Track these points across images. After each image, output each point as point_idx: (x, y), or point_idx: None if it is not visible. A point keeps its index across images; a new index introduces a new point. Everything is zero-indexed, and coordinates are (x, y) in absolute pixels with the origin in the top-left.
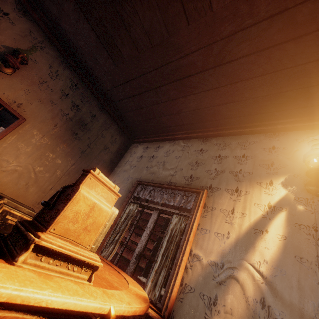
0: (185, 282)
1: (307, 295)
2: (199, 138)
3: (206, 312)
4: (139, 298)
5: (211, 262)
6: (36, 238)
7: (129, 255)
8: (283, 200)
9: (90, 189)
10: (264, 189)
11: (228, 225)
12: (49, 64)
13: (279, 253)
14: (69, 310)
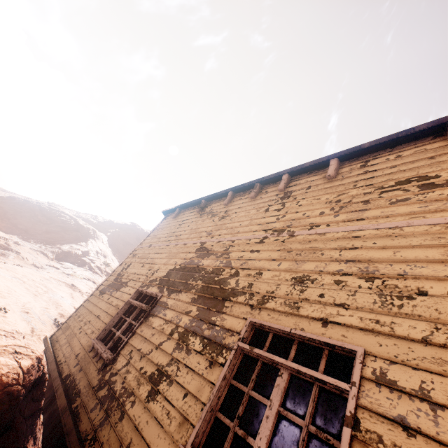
0: None
1: None
2: None
3: None
4: None
5: None
6: None
7: None
8: None
9: None
10: None
11: None
12: None
13: None
14: None
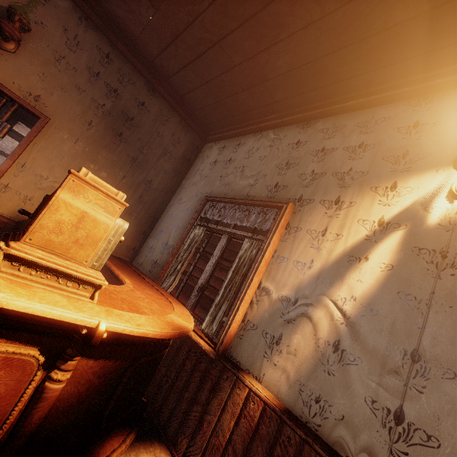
0: (247, 318)
1: (399, 341)
2: (297, 124)
3: (266, 351)
4: (169, 326)
5: (282, 297)
6: (5, 246)
7: (210, 292)
8: (405, 213)
9: (76, 195)
10: (379, 197)
11: (313, 251)
12: (62, 25)
13: (376, 288)
14: (58, 321)
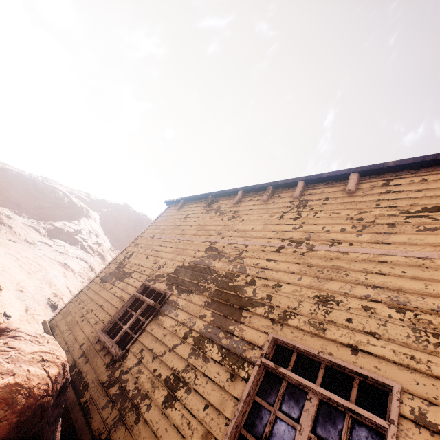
0: None
1: None
2: None
3: None
4: None
5: None
6: None
7: None
8: None
9: None
10: None
11: None
12: None
13: None
14: None
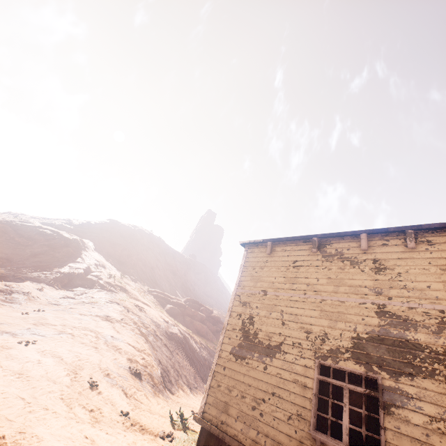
0: None
1: None
2: None
3: None
4: None
5: None
6: None
7: None
8: None
9: None
10: None
11: None
12: None
13: None
14: None
